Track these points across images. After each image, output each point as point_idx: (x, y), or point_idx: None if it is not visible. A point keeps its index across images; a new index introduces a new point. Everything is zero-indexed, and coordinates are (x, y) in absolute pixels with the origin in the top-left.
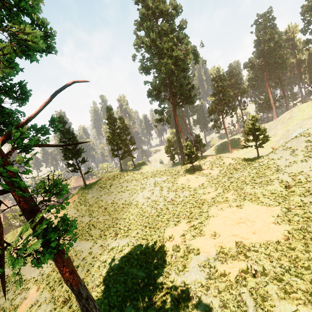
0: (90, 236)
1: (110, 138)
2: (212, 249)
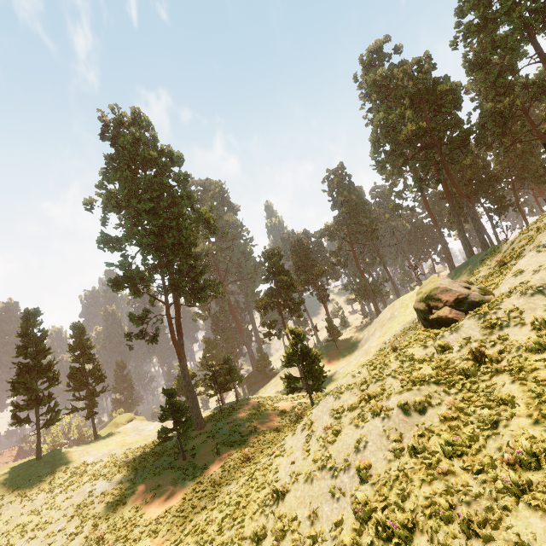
0: None
1: (19, 379)
2: None
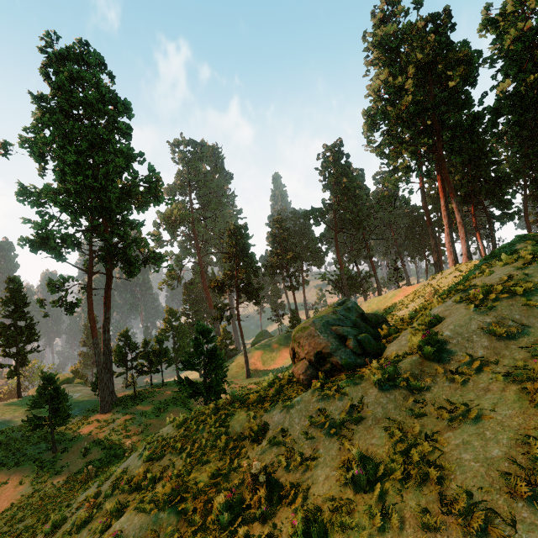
0: None
1: None
2: None
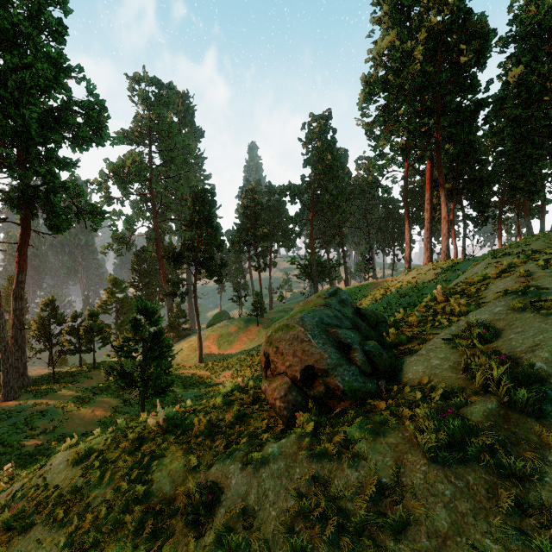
0: None
1: None
2: None
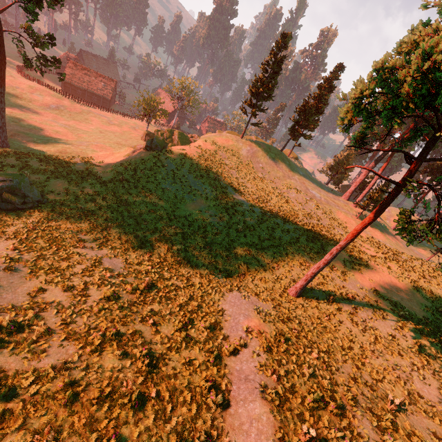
0: (242, 194)
1: (307, 107)
2: (368, 285)
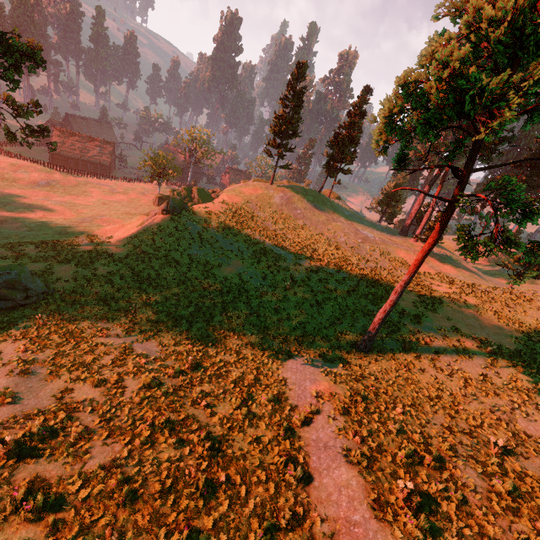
0: (284, 247)
1: (339, 138)
2: (446, 325)
